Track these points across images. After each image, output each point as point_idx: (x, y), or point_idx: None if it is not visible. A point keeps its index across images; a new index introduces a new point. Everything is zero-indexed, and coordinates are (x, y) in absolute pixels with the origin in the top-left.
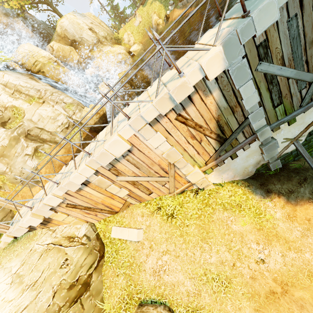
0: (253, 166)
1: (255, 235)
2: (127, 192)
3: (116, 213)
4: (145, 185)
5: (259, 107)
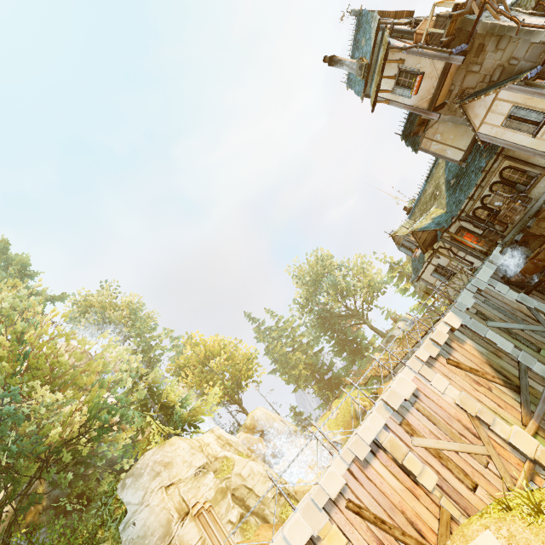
0: None
1: None
2: (435, 477)
3: None
4: (456, 463)
5: (521, 351)
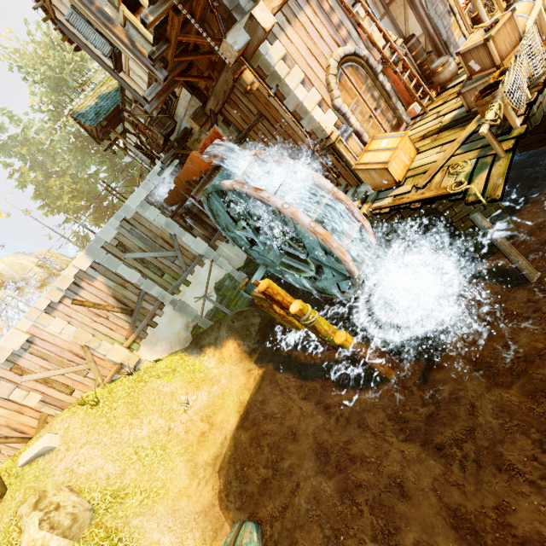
0: (184, 330)
1: (186, 388)
2: (40, 397)
3: (31, 439)
4: (61, 381)
5: (146, 279)
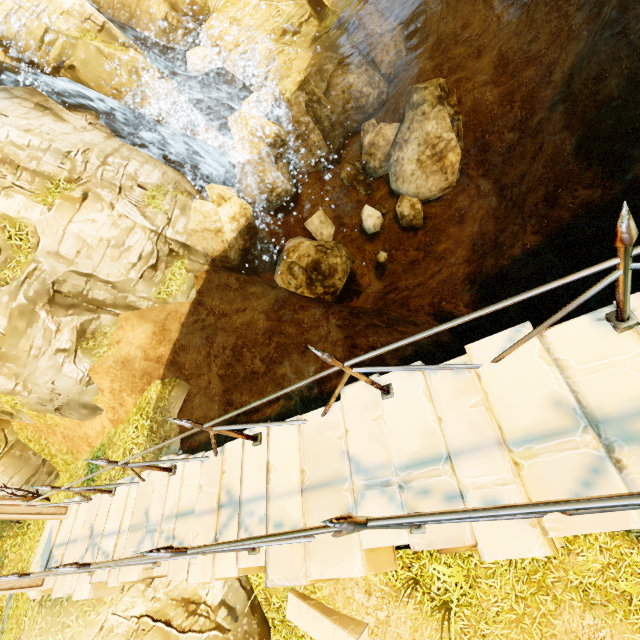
0: None
1: None
2: None
3: None
4: None
5: None
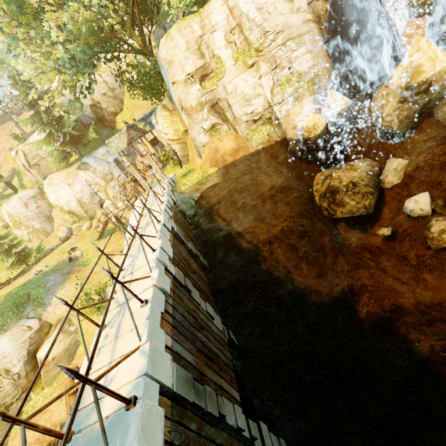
0: None
1: None
2: None
3: None
4: None
5: None
